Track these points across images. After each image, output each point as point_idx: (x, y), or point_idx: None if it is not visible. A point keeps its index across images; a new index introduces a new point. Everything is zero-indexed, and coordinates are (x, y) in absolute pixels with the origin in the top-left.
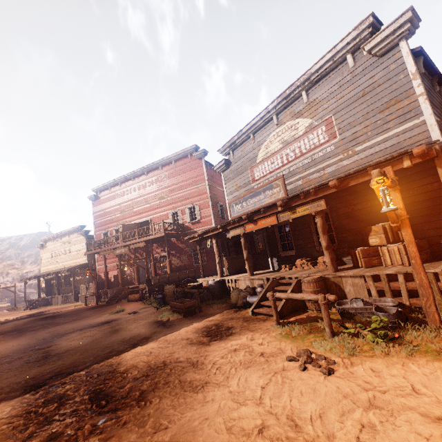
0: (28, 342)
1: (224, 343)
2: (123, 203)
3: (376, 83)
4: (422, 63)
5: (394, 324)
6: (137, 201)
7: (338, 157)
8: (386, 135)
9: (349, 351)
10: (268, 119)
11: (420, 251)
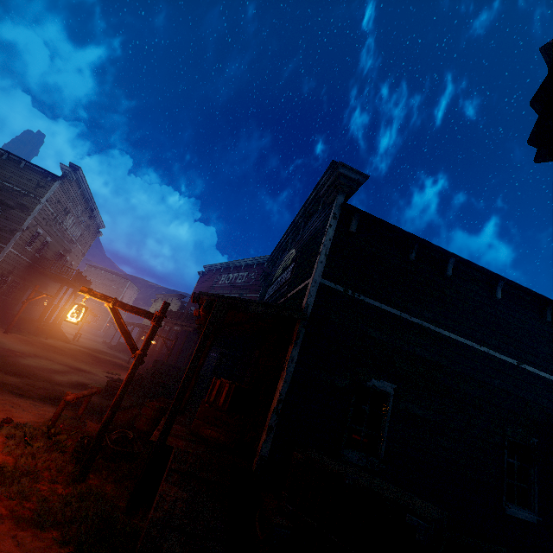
0: (27, 351)
1: (31, 401)
2: (216, 287)
3: (319, 230)
4: (357, 221)
5: (74, 452)
6: (225, 290)
7: (283, 298)
8: (298, 287)
9: (9, 432)
10: (288, 242)
11: (222, 428)
